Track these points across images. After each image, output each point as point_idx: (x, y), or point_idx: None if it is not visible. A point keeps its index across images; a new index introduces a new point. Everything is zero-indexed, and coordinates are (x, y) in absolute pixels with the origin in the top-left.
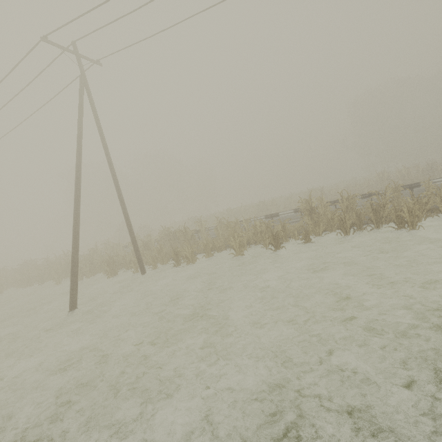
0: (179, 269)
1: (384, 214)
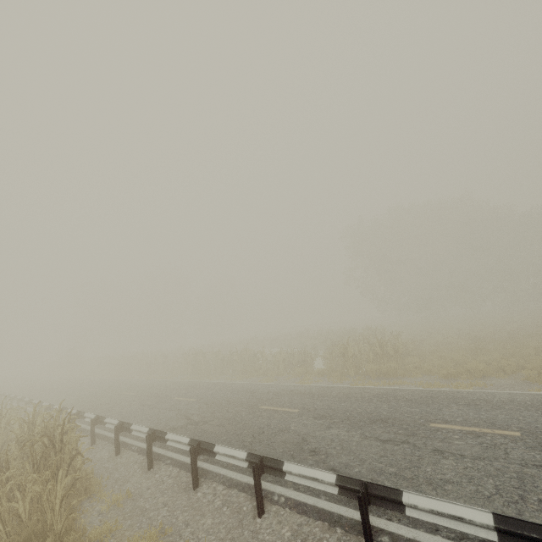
0: None
1: None
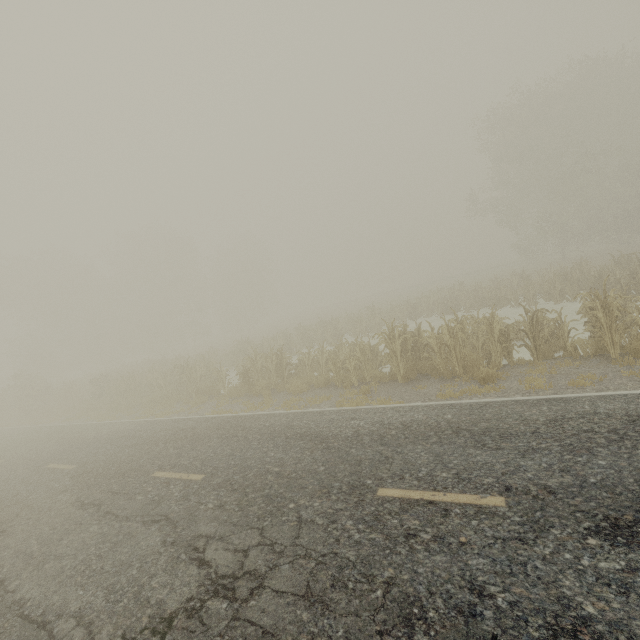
0: None
1: None
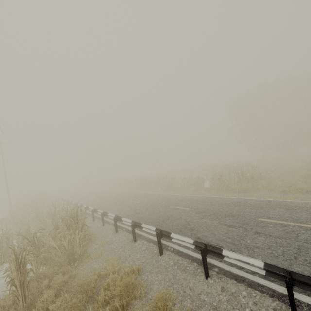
0: None
1: None
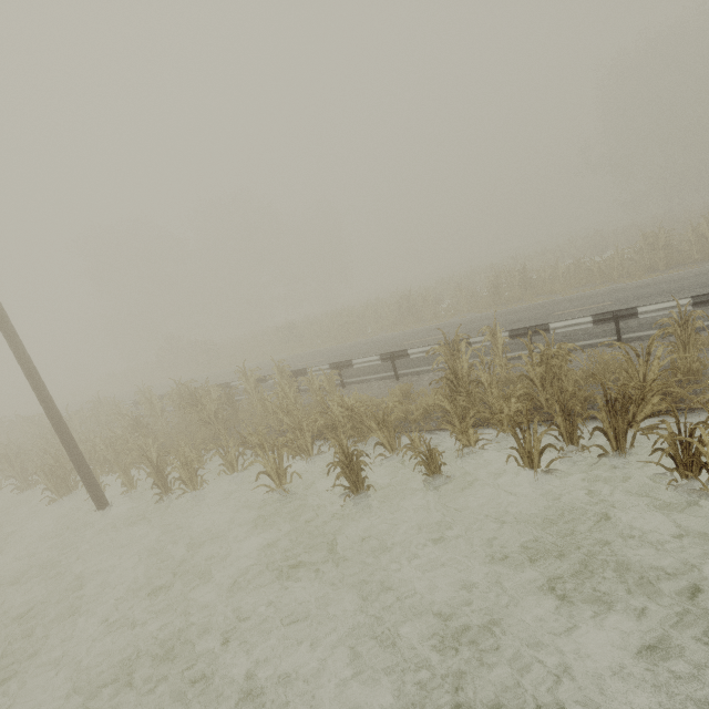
0: (171, 500)
1: (641, 413)
